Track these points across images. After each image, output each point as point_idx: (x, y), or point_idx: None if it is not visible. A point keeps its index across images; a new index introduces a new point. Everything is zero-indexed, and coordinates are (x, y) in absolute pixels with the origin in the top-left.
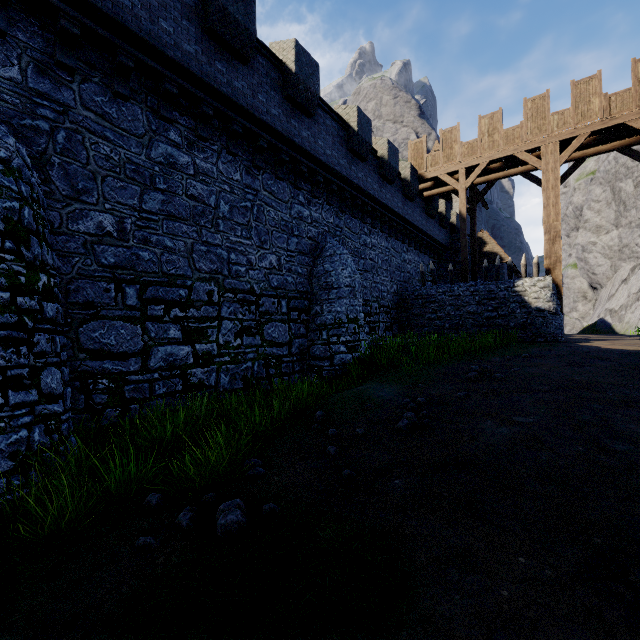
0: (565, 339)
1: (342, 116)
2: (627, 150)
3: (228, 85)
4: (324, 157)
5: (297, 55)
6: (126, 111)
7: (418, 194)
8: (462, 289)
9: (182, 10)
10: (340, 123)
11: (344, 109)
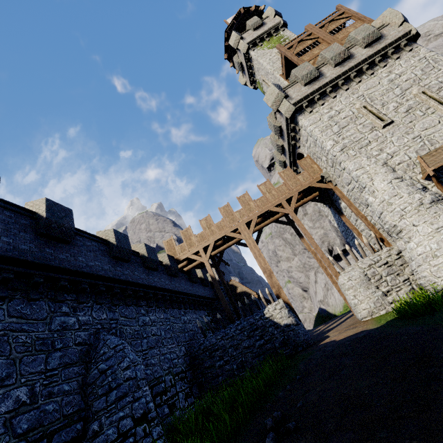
0: (313, 338)
1: (103, 237)
2: (277, 221)
3: None
4: (87, 268)
5: (48, 206)
6: None
7: (180, 271)
8: (233, 330)
9: None
10: (100, 241)
11: (104, 232)
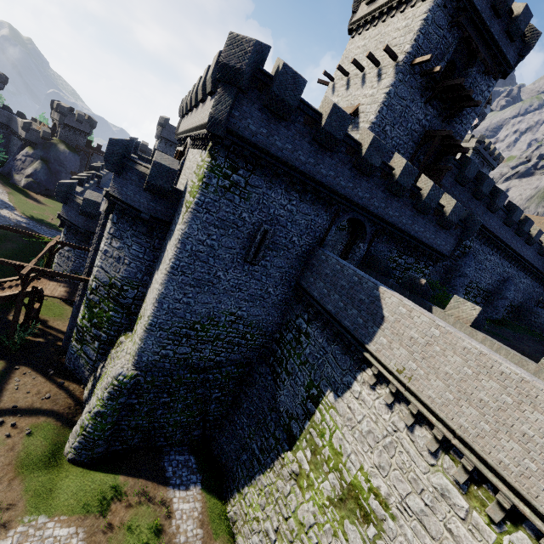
0: None
1: (542, 240)
2: None
3: (511, 242)
4: (525, 256)
5: (537, 233)
6: (486, 249)
7: None
8: None
9: (512, 229)
10: (540, 245)
11: None
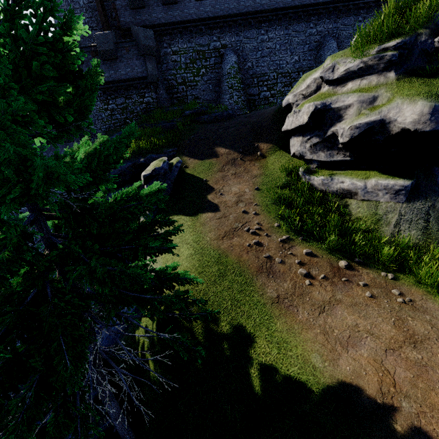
0: None
1: None
2: None
3: (276, 4)
4: None
5: None
6: (251, 33)
7: None
8: None
9: None
10: None
11: None
